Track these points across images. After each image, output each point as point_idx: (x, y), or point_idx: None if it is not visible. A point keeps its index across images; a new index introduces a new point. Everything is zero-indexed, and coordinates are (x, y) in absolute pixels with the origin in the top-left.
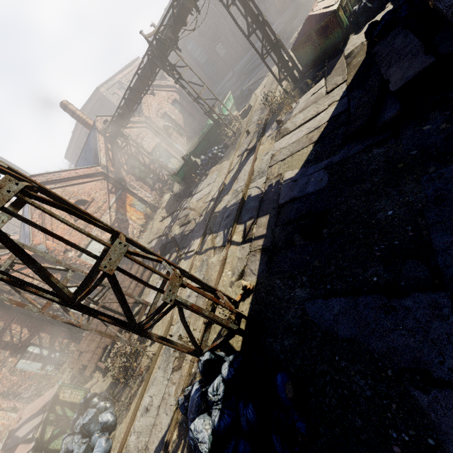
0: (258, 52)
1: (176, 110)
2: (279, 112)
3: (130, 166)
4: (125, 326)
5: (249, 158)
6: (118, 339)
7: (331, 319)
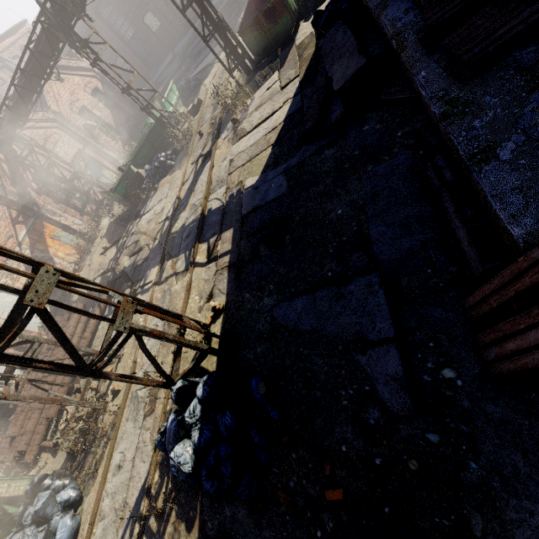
0: (199, 33)
1: (100, 104)
2: (234, 110)
3: (42, 184)
4: (72, 370)
5: (205, 165)
6: (66, 402)
7: (296, 318)
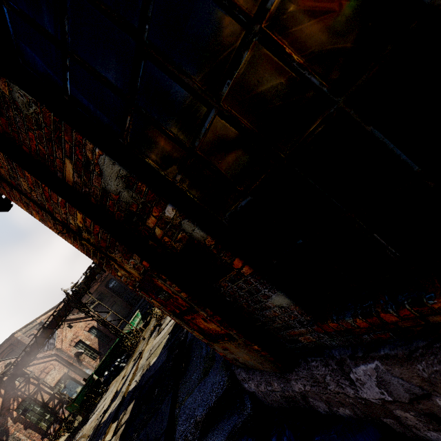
0: None
1: (92, 335)
2: (161, 318)
3: (22, 411)
4: None
5: (138, 358)
6: None
7: None
